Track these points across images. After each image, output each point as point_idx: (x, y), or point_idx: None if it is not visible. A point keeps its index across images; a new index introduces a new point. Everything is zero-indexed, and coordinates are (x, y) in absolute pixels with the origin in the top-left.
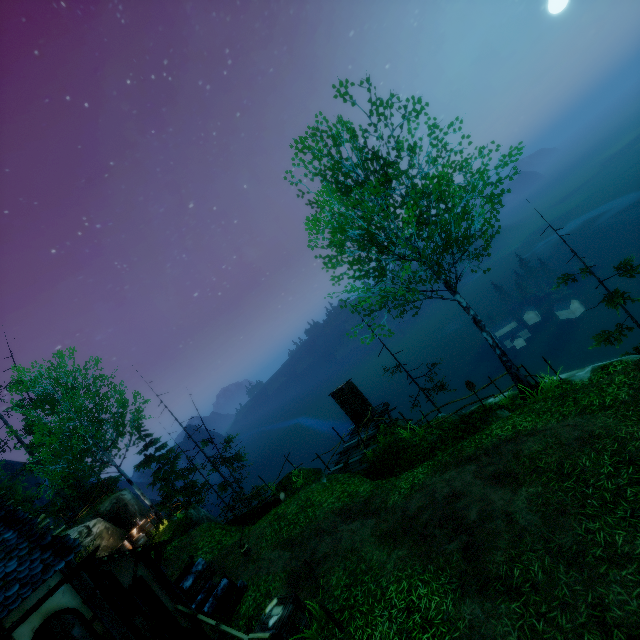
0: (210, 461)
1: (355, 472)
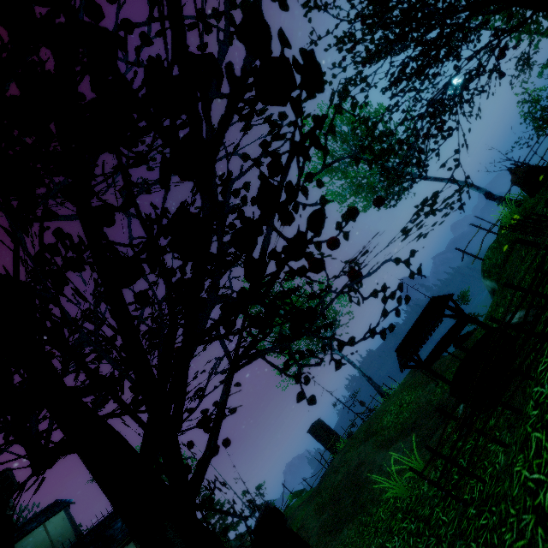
0: (245, 505)
1: None
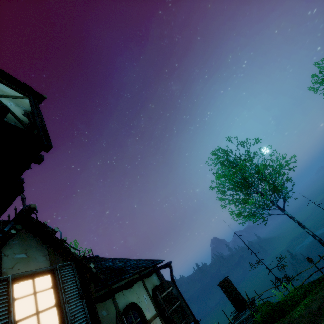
0: None
1: None
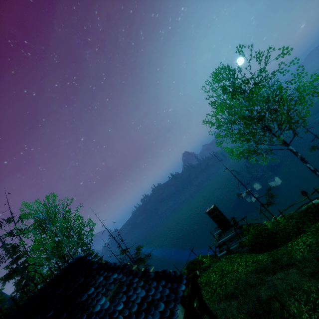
0: (132, 261)
1: (241, 252)
